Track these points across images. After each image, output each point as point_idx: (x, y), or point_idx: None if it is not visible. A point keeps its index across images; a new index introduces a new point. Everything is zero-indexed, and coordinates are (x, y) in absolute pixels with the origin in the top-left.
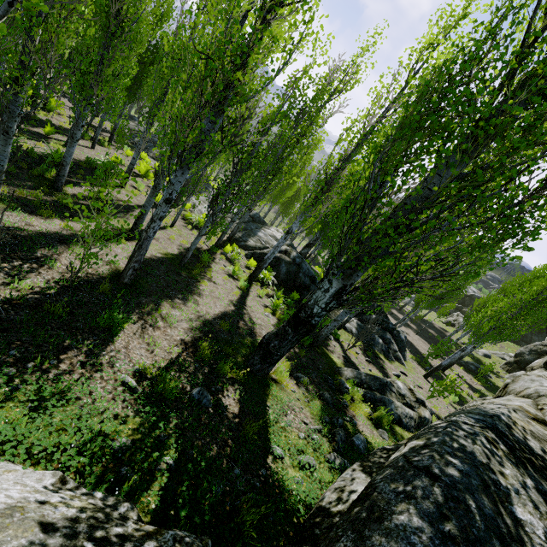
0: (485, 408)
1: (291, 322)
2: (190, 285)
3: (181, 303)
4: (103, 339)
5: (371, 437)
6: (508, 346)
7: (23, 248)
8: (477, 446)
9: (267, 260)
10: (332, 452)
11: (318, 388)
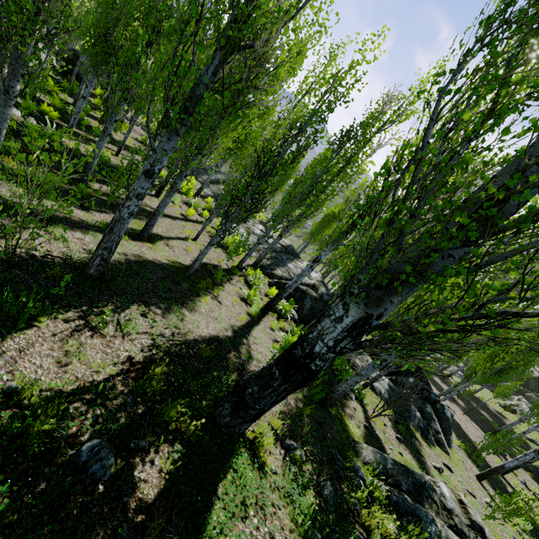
0: None
1: (280, 361)
2: (184, 297)
3: (159, 313)
4: None
5: None
6: None
7: None
8: None
9: (287, 288)
10: None
11: (317, 471)
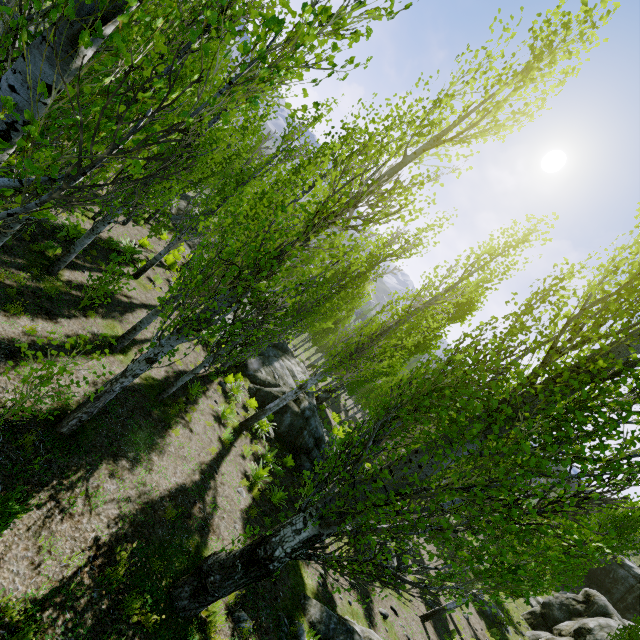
0: None
1: (244, 555)
2: (154, 435)
3: (127, 468)
4: None
5: None
6: None
7: None
8: None
9: (268, 410)
10: None
11: None
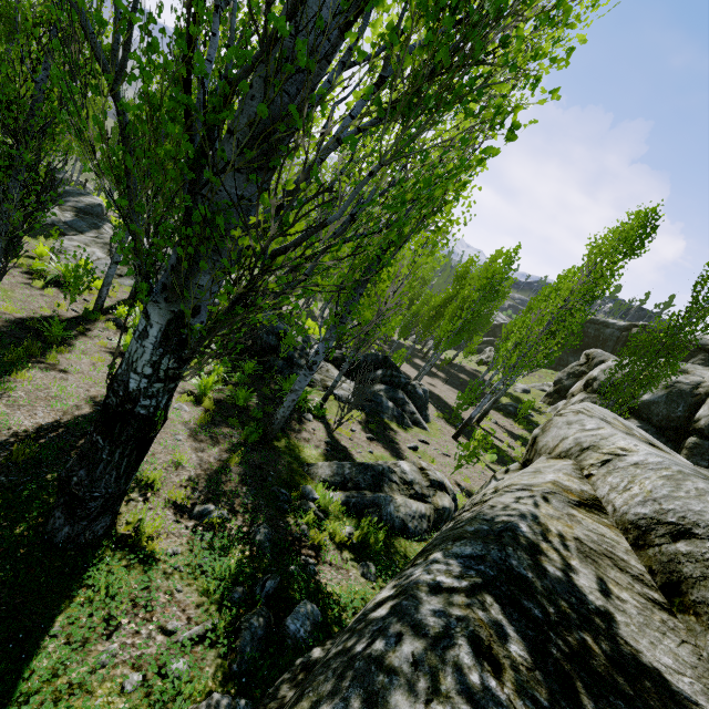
0: (494, 511)
1: (98, 422)
2: None
3: None
4: None
5: (341, 588)
6: (546, 375)
7: None
8: (438, 706)
9: None
10: (217, 688)
11: (250, 520)
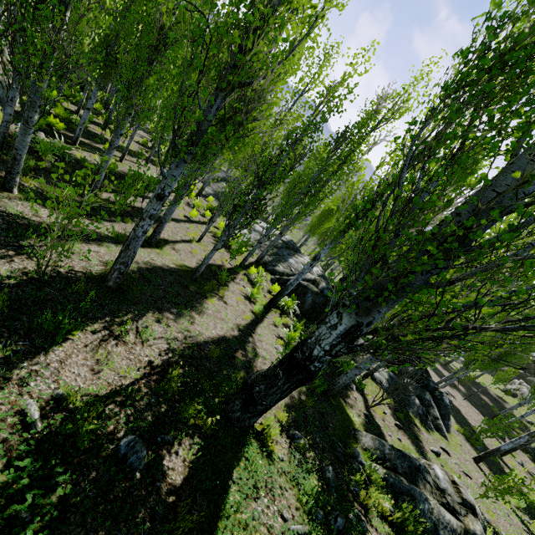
0: None
1: (283, 363)
2: (193, 301)
3: (171, 318)
4: (37, 346)
5: None
6: None
7: (11, 234)
8: None
9: (289, 286)
10: None
11: (320, 457)
